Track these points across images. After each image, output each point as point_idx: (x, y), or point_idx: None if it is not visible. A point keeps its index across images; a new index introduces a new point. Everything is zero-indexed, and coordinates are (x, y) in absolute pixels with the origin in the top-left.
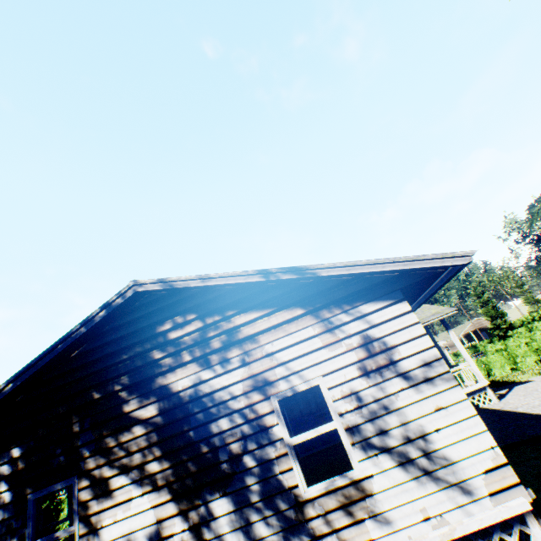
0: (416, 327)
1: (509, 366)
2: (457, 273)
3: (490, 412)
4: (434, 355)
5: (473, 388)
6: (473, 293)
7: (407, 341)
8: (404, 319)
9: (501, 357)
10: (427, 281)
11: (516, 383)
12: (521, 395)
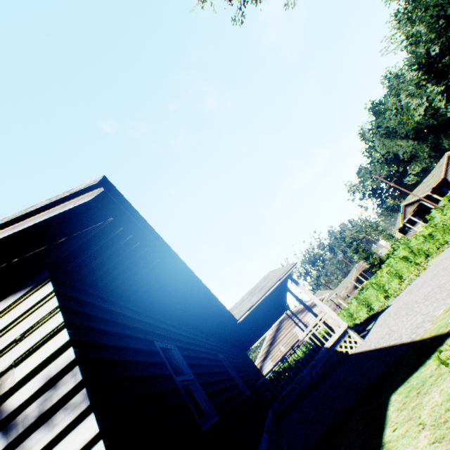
0: (53, 318)
1: (382, 295)
2: (131, 218)
3: (352, 359)
4: (66, 360)
5: (336, 335)
6: (345, 245)
7: (33, 348)
8: (39, 312)
9: (373, 289)
10: (112, 243)
11: (381, 311)
12: (379, 325)
